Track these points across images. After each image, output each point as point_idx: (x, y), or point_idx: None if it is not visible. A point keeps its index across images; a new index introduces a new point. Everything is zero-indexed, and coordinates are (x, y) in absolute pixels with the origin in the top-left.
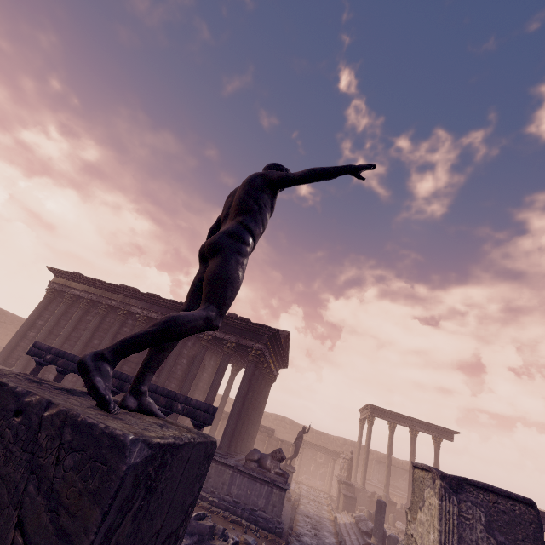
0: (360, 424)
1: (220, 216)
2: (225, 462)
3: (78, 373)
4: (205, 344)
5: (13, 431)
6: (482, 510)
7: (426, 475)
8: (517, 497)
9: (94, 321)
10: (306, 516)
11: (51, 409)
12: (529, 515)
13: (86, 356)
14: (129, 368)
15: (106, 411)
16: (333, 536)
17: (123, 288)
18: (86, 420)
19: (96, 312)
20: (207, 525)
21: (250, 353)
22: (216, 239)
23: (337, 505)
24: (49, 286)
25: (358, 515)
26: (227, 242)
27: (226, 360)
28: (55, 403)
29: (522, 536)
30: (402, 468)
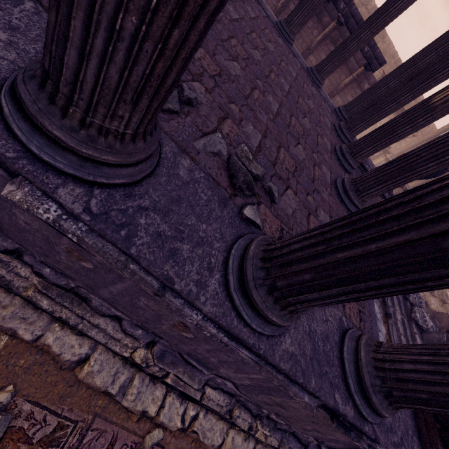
0: None
1: None
2: None
3: None
4: None
5: None
6: None
7: None
8: None
9: None
10: None
11: None
12: None
13: None
14: None
15: None
16: (380, 311)
17: None
18: None
19: None
20: None
21: None
22: None
23: None
24: None
25: None
26: None
27: None
28: None
29: None
30: None
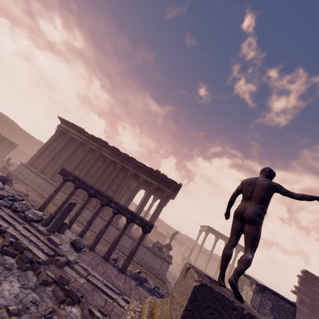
0: (199, 233)
1: (240, 189)
2: (143, 244)
3: (86, 191)
4: (141, 183)
5: (234, 316)
6: (271, 302)
7: (246, 279)
8: (288, 301)
9: (82, 155)
10: (169, 272)
11: (244, 310)
12: (291, 309)
13: (233, 280)
14: (98, 185)
15: (241, 303)
16: None
17: (100, 140)
18: (258, 318)
19: (83, 150)
20: (143, 277)
21: (164, 194)
22: (253, 217)
23: (181, 268)
24: (58, 128)
25: None
26: (258, 219)
27: (150, 194)
28: (242, 307)
29: (285, 316)
30: (213, 257)
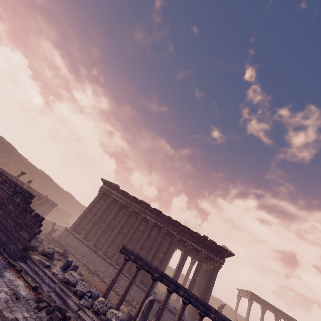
0: (238, 298)
1: None
2: None
3: (150, 273)
4: (189, 251)
5: None
6: None
7: None
8: None
9: (125, 218)
10: None
11: None
12: None
13: None
14: (143, 253)
15: None
16: None
17: (143, 202)
18: None
19: (125, 212)
20: None
21: (216, 264)
22: None
23: None
24: (100, 189)
25: None
26: None
27: (201, 265)
28: None
29: None
30: None
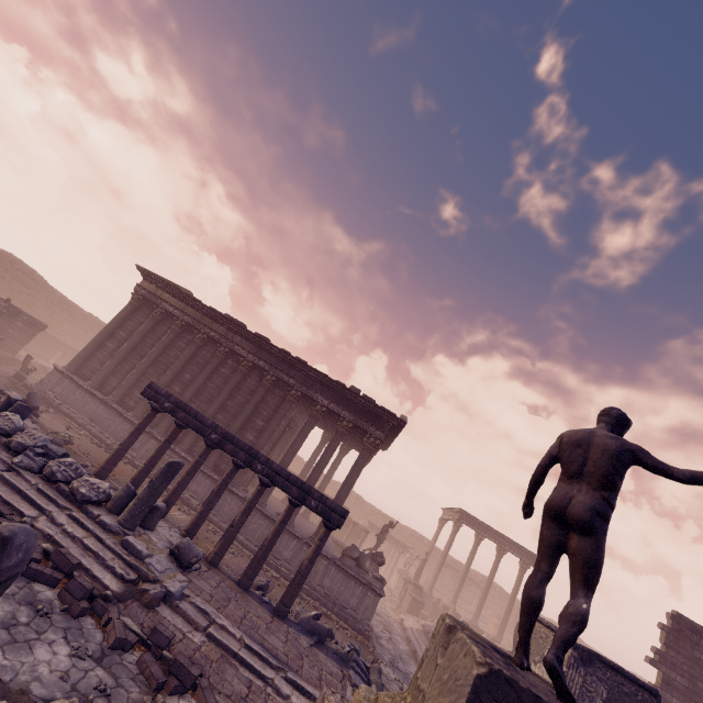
0: (440, 523)
1: (555, 454)
2: (322, 552)
3: (201, 434)
4: (317, 415)
5: None
6: (606, 687)
7: (551, 635)
8: (644, 685)
9: (189, 351)
10: (376, 613)
11: None
12: None
13: (553, 660)
14: (224, 418)
15: None
16: (404, 641)
17: (229, 320)
18: None
19: (190, 340)
20: (326, 628)
21: (368, 440)
22: (589, 518)
23: (400, 603)
24: (136, 291)
25: (428, 624)
26: (598, 523)
27: (338, 440)
28: None
29: None
30: (470, 579)
